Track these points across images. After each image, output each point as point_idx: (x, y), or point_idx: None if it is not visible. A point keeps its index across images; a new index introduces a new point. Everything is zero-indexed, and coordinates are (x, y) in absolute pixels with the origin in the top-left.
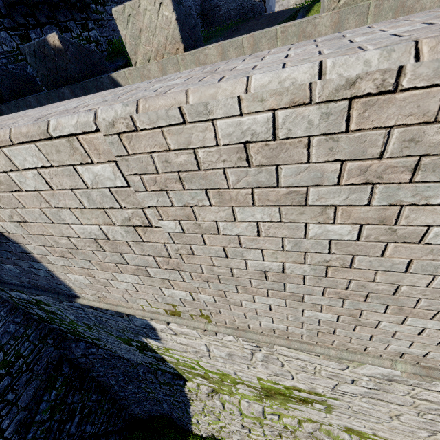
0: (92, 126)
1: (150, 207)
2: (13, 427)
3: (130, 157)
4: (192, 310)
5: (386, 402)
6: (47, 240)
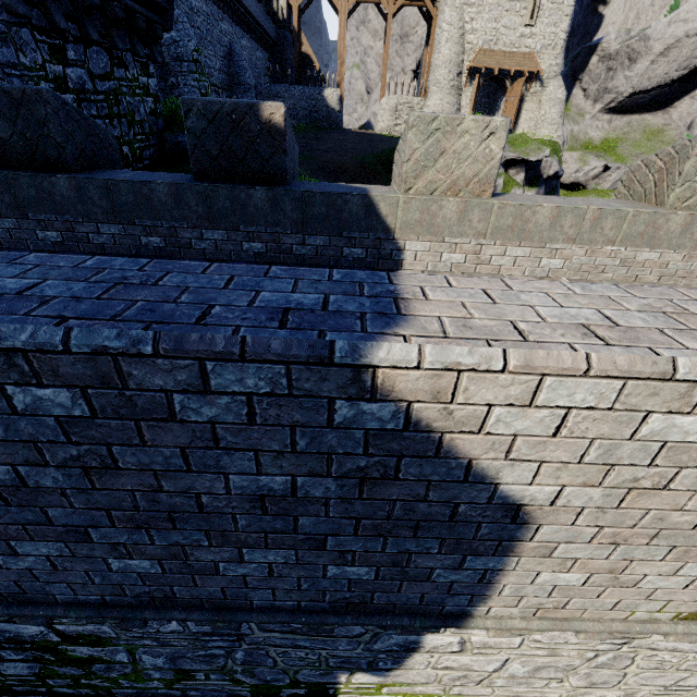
0: None
1: None
2: None
3: None
4: None
5: None
6: (639, 517)
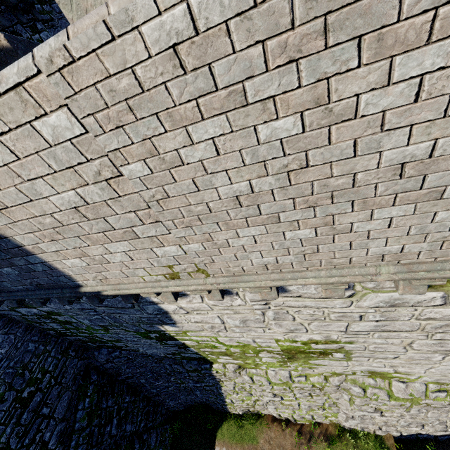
0: (33, 69)
1: (113, 152)
2: (55, 438)
3: (78, 95)
4: (187, 267)
5: (396, 332)
6: (32, 224)
